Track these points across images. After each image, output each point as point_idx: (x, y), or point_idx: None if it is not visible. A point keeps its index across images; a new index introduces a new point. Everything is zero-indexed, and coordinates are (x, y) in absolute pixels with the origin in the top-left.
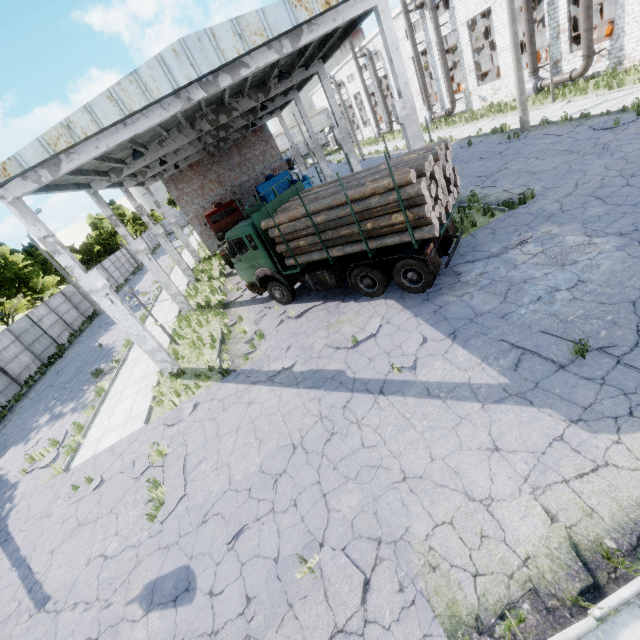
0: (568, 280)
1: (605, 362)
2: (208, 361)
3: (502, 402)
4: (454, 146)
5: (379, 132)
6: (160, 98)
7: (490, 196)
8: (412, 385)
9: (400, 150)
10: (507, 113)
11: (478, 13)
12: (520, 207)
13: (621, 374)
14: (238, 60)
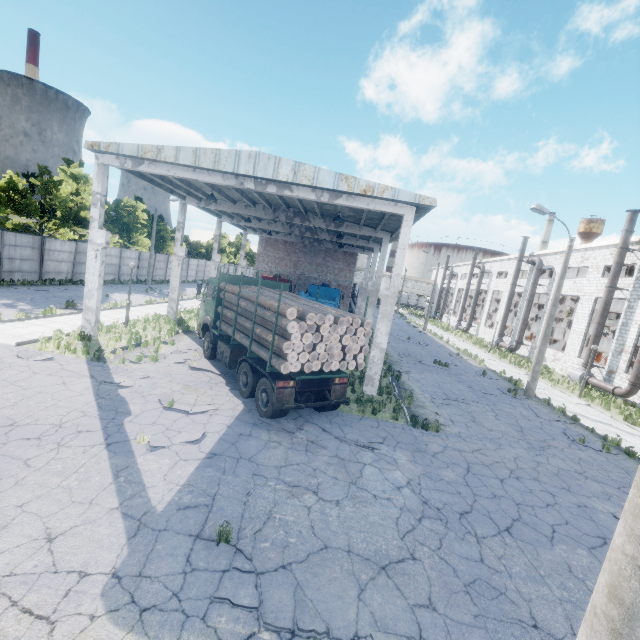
0: (334, 494)
1: (221, 562)
2: (110, 346)
3: (126, 518)
4: (476, 368)
5: (458, 325)
6: (223, 171)
7: (423, 408)
8: (128, 457)
9: (448, 344)
10: (544, 379)
11: (569, 294)
12: (420, 430)
13: (207, 579)
14: (288, 184)
